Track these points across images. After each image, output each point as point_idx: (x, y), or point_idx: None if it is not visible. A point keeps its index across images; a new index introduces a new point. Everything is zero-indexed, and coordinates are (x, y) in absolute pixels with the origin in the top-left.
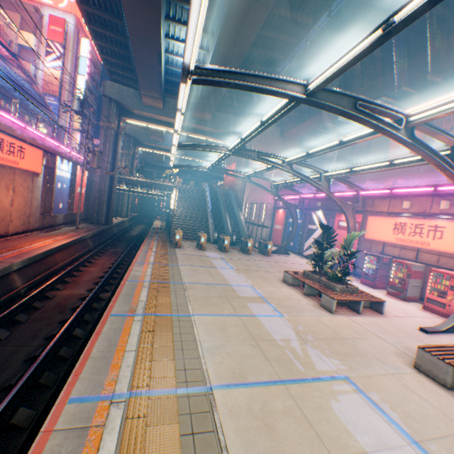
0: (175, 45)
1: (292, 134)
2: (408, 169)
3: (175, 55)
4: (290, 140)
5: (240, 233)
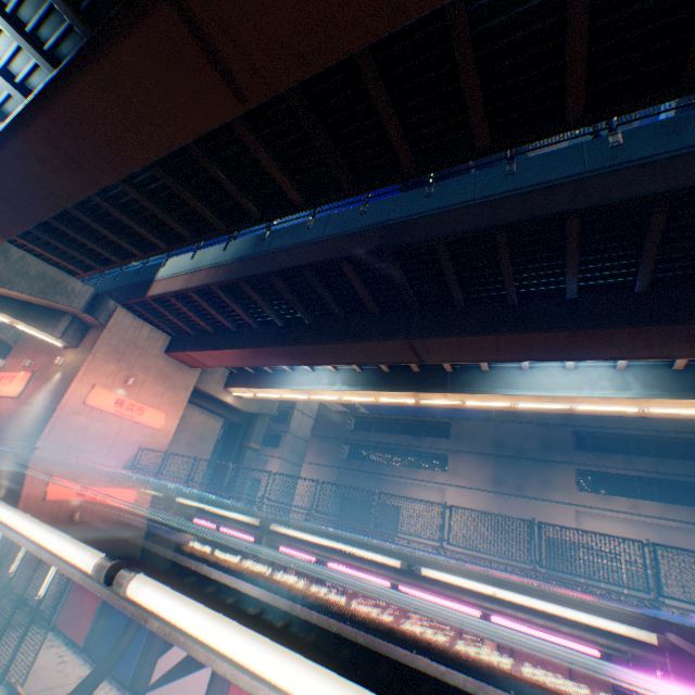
0: None
1: (194, 357)
2: (341, 449)
3: None
4: (186, 365)
5: None
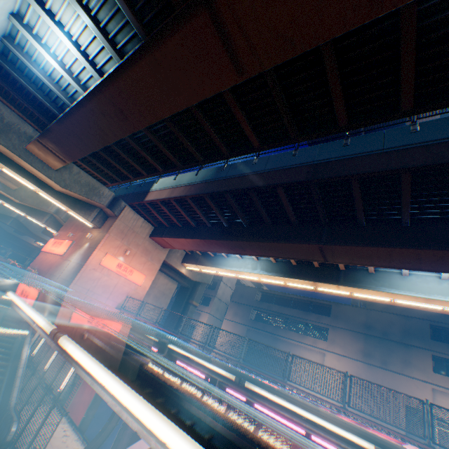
0: (42, 20)
1: (167, 241)
2: (250, 313)
3: (35, 36)
4: (160, 246)
5: (1, 394)
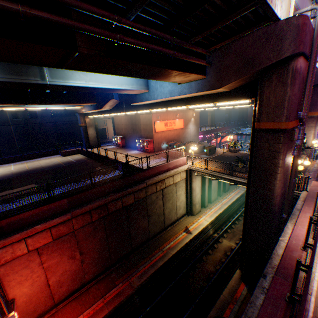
0: None
1: None
2: None
3: None
4: None
5: None
